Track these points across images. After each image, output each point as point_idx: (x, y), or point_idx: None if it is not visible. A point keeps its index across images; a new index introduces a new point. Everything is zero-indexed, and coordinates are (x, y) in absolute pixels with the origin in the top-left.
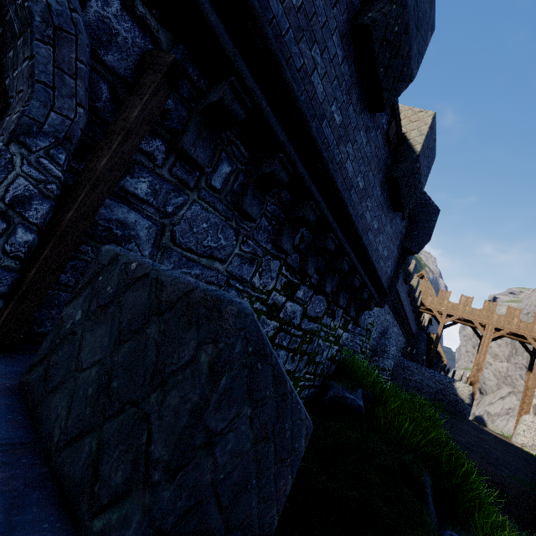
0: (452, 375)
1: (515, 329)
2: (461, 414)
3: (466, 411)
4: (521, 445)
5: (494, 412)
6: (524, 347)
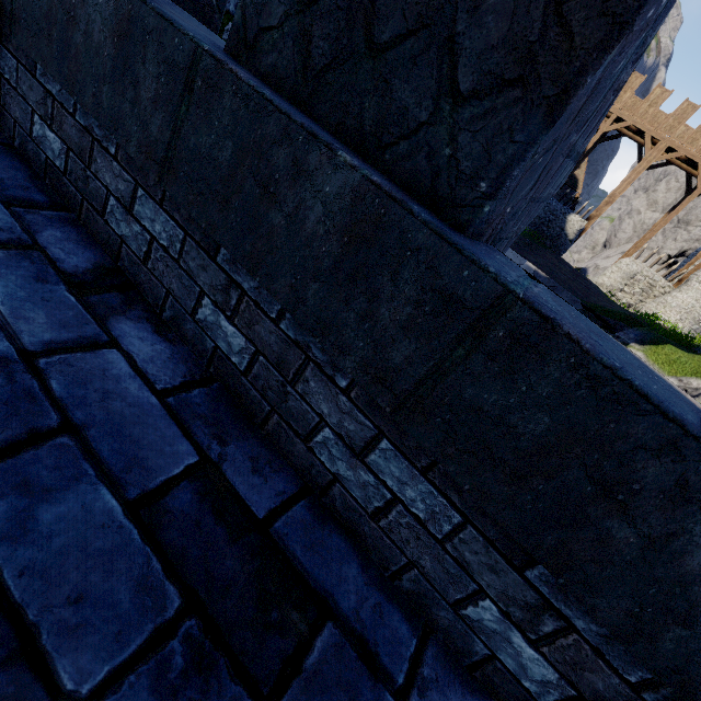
0: (572, 206)
1: (693, 152)
2: (557, 249)
3: (563, 247)
4: (599, 284)
5: (604, 266)
6: (687, 183)
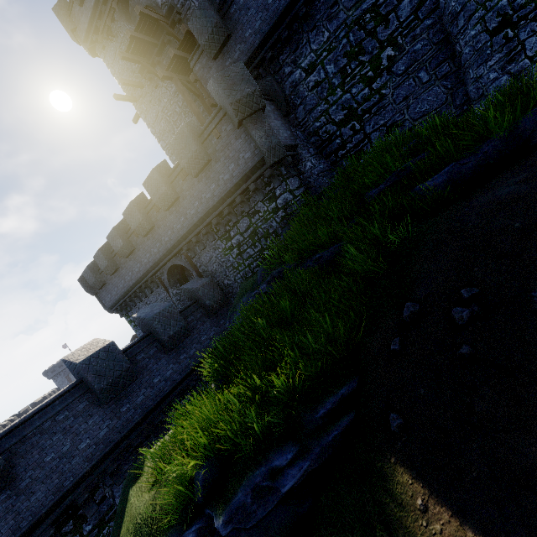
0: None
1: None
2: None
3: None
4: None
5: None
6: None
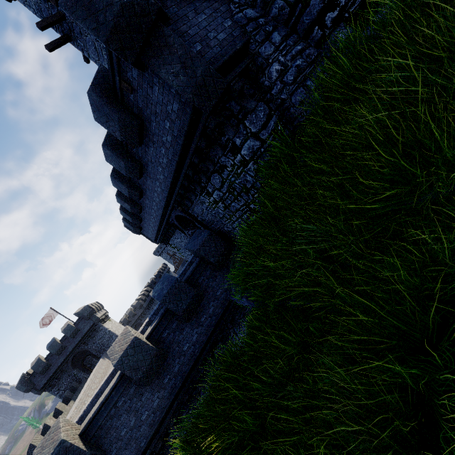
0: None
1: None
2: None
3: None
4: None
5: None
6: None
